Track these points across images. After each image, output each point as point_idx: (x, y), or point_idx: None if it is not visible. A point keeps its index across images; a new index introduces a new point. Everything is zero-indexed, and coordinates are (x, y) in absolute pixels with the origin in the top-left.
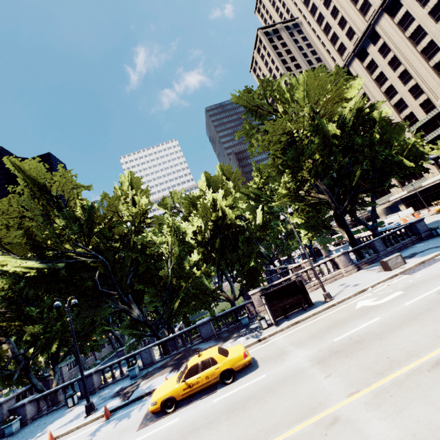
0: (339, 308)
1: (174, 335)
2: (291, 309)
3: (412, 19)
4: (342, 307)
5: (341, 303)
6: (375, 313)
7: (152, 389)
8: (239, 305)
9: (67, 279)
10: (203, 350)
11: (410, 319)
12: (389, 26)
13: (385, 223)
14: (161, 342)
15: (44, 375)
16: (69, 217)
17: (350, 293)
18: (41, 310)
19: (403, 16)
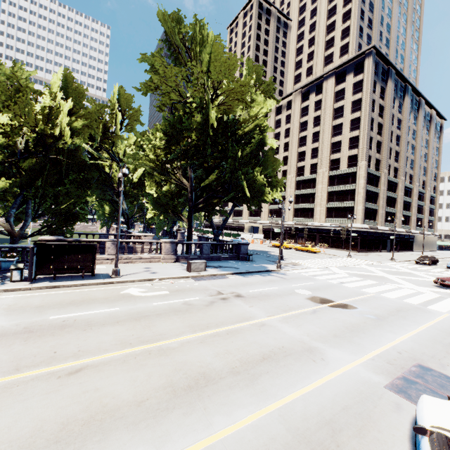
0: (111, 287)
1: None
2: (69, 271)
3: (343, 97)
4: (114, 287)
5: (120, 283)
6: (125, 303)
7: None
8: (17, 245)
9: None
10: None
11: (134, 318)
12: (331, 89)
13: (241, 236)
14: None
15: None
16: None
17: (139, 277)
18: None
19: (341, 90)
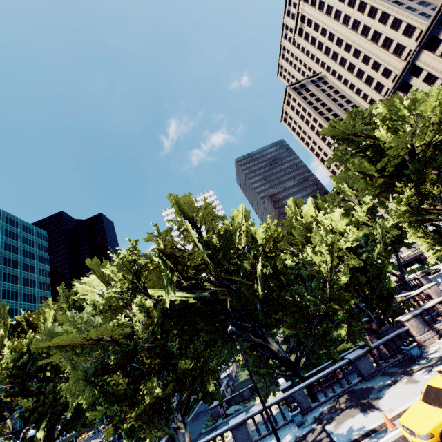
0: None
1: (326, 372)
2: None
3: None
4: None
5: None
6: None
7: (366, 430)
8: (394, 334)
9: (202, 311)
10: (382, 387)
11: None
12: (431, 59)
13: None
14: (314, 381)
15: (173, 426)
16: (207, 246)
17: None
18: (181, 345)
19: None
